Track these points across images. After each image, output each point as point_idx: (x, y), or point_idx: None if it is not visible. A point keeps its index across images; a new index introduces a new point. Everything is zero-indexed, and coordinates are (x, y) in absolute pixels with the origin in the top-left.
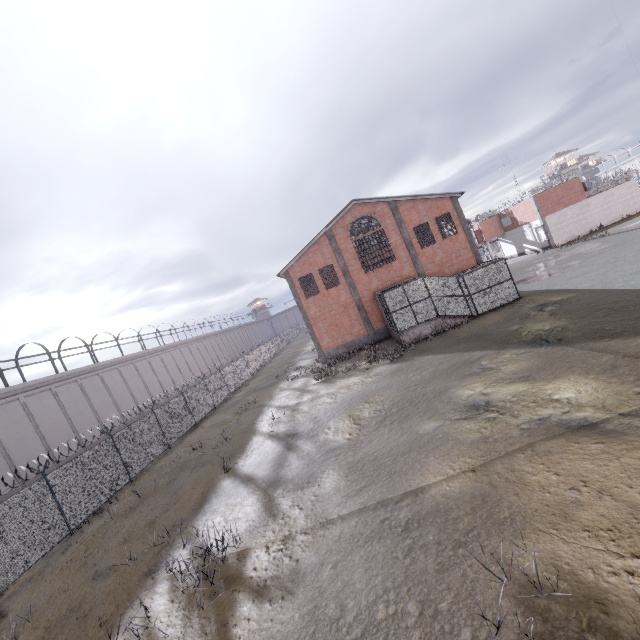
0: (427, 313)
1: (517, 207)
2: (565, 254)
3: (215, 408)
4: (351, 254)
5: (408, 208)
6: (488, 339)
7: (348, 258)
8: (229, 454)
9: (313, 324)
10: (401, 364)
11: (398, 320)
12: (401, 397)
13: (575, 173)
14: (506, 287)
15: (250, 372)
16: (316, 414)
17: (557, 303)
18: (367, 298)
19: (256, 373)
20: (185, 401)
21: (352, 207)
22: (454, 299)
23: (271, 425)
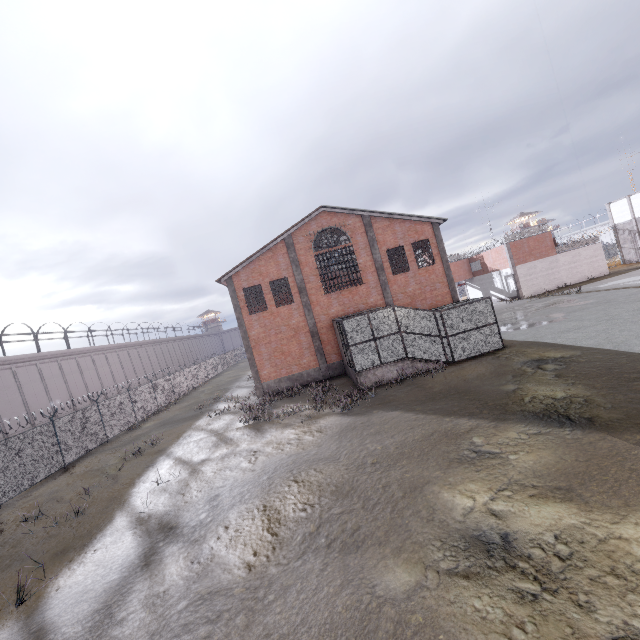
0: (394, 352)
1: (489, 252)
2: (539, 306)
3: (107, 442)
4: (311, 269)
5: (383, 226)
6: (475, 399)
7: (307, 273)
8: (61, 547)
9: (254, 347)
10: (355, 418)
11: (357, 356)
12: (350, 484)
13: (547, 227)
14: (489, 332)
15: (175, 395)
16: (219, 488)
17: (559, 361)
18: (324, 324)
19: (183, 396)
20: (54, 432)
21: (319, 214)
22: (428, 339)
23: (151, 495)
